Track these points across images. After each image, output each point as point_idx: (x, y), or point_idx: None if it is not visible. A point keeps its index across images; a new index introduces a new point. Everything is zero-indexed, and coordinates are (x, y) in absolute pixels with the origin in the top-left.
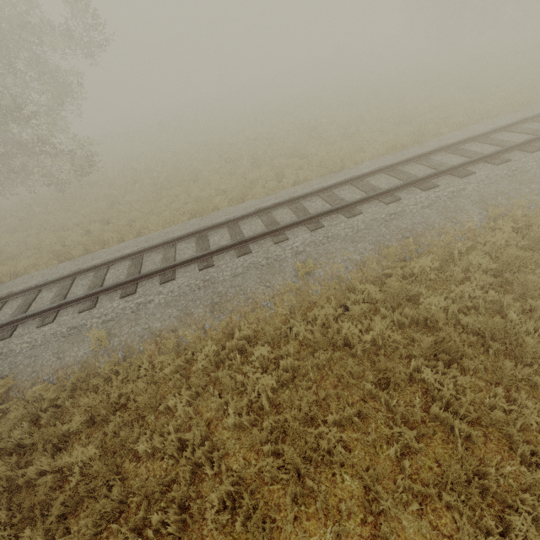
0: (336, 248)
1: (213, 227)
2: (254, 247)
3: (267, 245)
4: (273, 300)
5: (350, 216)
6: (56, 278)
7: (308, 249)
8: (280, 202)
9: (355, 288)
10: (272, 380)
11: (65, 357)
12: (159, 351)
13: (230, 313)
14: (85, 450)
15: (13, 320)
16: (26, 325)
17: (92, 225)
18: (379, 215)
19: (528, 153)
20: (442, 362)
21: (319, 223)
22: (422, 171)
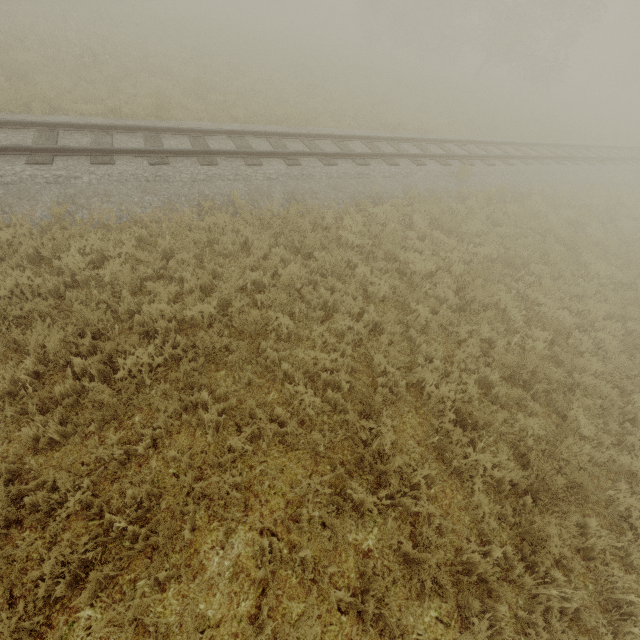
0: None
1: None
2: None
3: None
4: None
5: None
6: None
7: None
8: None
9: None
10: None
11: None
12: None
13: None
14: None
15: None
16: None
17: None
18: None
19: (197, 164)
20: None
21: None
22: (76, 144)
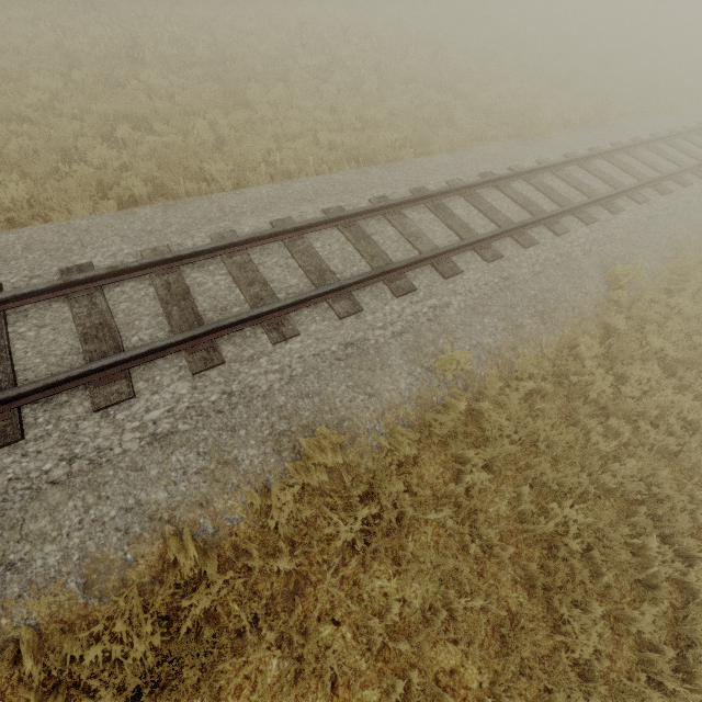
0: (623, 252)
1: (448, 192)
2: (534, 236)
3: (549, 235)
4: (596, 311)
5: (617, 212)
6: (215, 245)
7: (594, 248)
8: (521, 172)
9: (653, 301)
10: (696, 402)
11: (379, 392)
12: (500, 376)
13: (563, 326)
14: (578, 506)
15: (212, 329)
16: (235, 338)
17: (121, 128)
18: (640, 217)
19: None
20: None
21: (590, 214)
22: (641, 167)
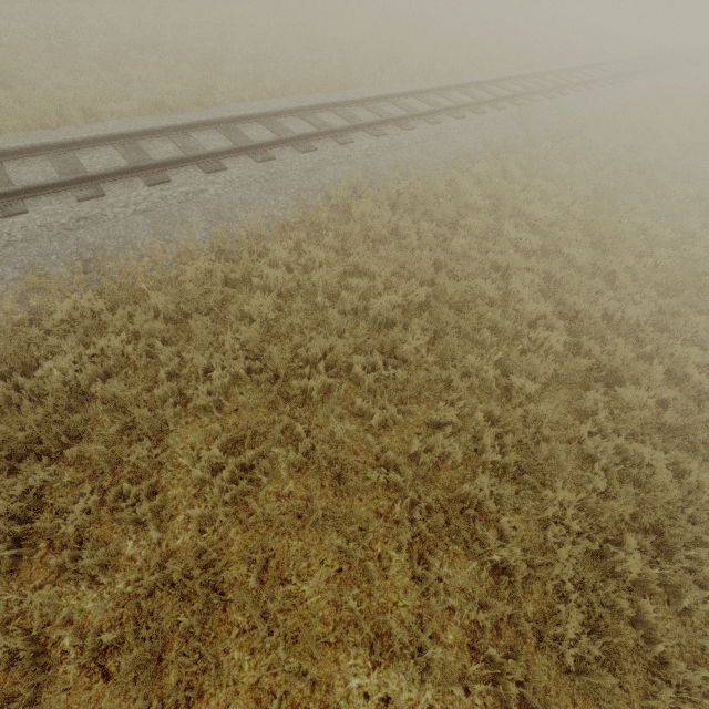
0: None
1: None
2: None
3: None
4: None
5: None
6: None
7: None
8: None
9: None
10: None
11: None
12: None
13: None
14: None
15: None
16: None
17: None
18: (56, 219)
19: (298, 153)
20: (31, 455)
21: None
22: (168, 154)
